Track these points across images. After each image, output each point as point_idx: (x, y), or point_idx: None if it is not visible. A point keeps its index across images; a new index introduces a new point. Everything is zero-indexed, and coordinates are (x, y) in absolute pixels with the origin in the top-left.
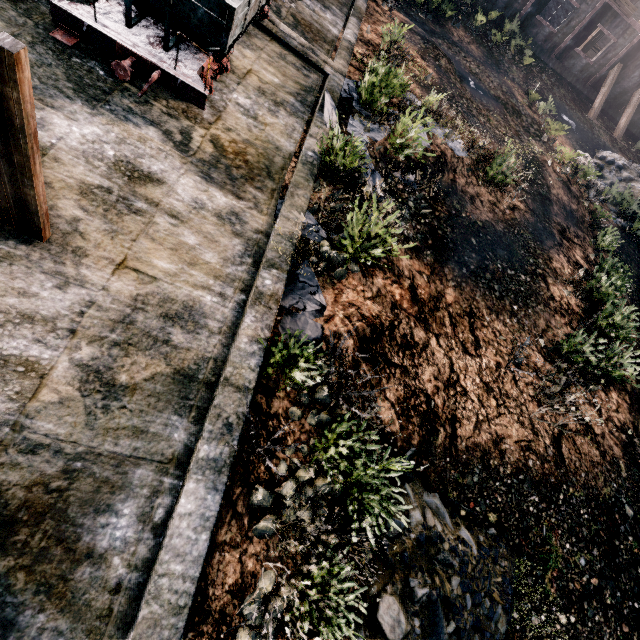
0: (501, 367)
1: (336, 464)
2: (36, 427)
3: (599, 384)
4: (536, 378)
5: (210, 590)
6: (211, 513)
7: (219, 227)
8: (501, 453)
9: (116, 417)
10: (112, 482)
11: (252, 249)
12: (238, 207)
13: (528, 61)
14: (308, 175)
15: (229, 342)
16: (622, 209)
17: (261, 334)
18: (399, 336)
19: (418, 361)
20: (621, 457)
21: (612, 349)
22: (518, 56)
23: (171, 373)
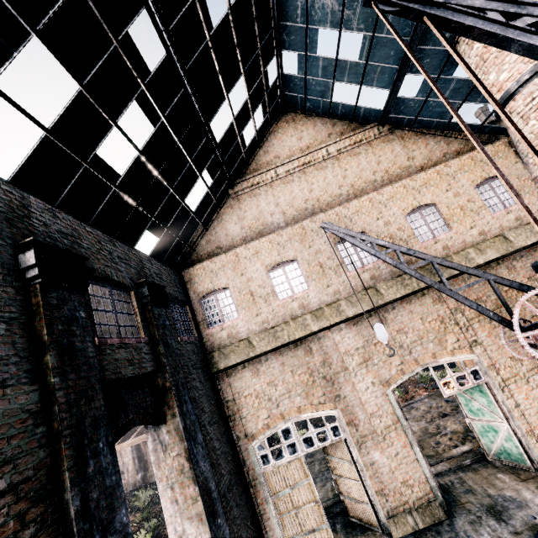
0: None
1: None
2: None
3: None
4: None
5: None
6: None
7: None
8: None
9: None
10: None
11: None
12: None
13: None
14: None
15: None
16: None
17: None
18: None
19: None
20: None
21: None
22: None
23: None
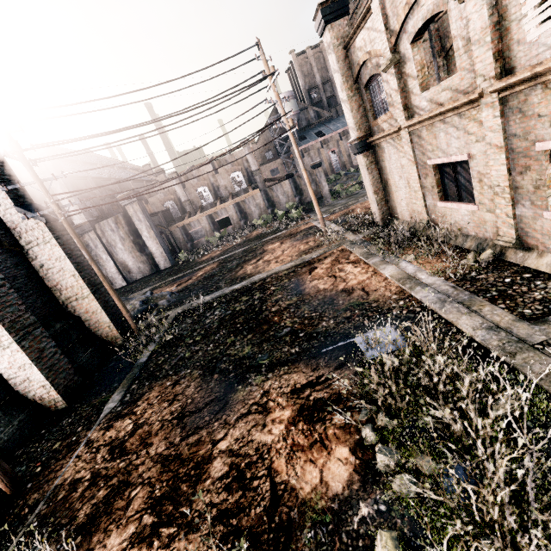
0: None
1: None
2: None
3: None
4: None
5: None
6: None
7: None
8: None
9: None
10: None
11: None
12: None
13: None
14: None
15: None
16: None
17: None
18: None
19: None
20: None
21: None
22: None
23: None
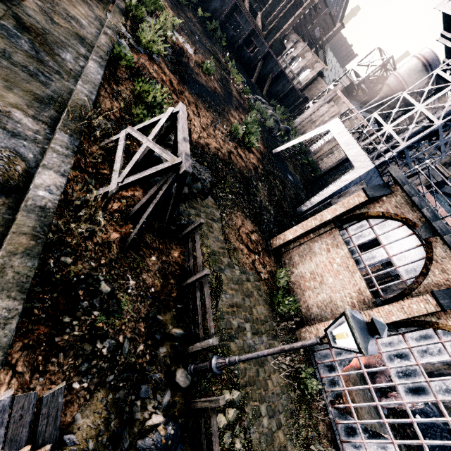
0: (208, 125)
1: (144, 98)
2: (27, 10)
3: (247, 150)
4: (222, 134)
5: (101, 104)
6: (101, 73)
7: (83, 3)
8: (209, 148)
9: (57, 29)
10: (61, 44)
11: (99, 20)
12: (89, 2)
13: (224, 44)
14: (120, 12)
15: (96, 40)
16: (263, 117)
17: (109, 44)
18: (166, 91)
19: (174, 104)
20: (253, 170)
21: (250, 136)
22: (220, 40)
23: (75, 32)
